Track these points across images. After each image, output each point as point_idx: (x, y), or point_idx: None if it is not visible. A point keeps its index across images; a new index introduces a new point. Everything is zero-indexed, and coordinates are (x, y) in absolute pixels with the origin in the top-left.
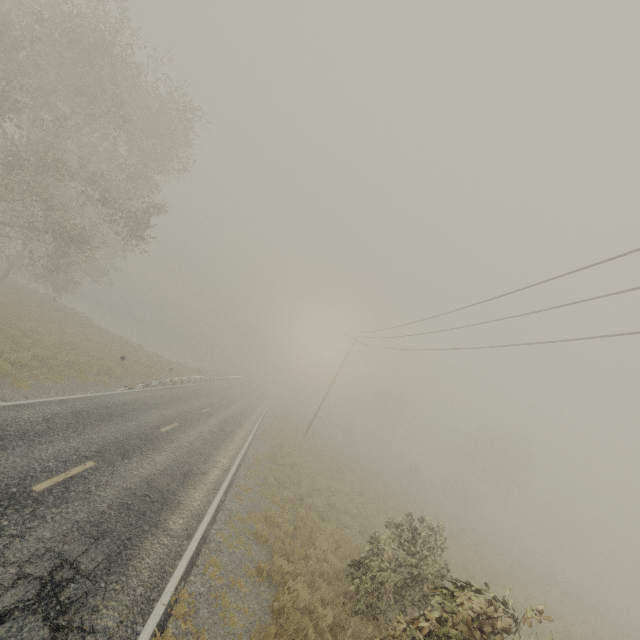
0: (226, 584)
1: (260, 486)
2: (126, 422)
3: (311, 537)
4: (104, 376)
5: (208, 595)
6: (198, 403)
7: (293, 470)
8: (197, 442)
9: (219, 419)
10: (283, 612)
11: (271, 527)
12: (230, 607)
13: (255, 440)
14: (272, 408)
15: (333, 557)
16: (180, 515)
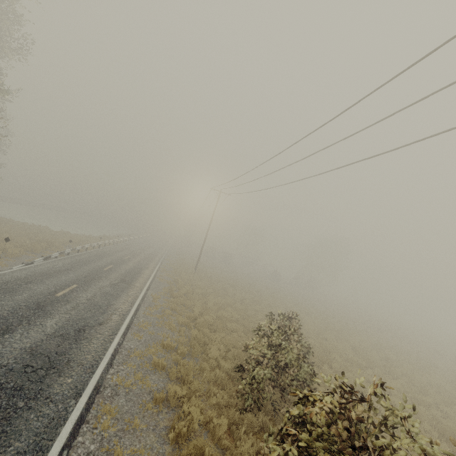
0: (121, 429)
1: (159, 319)
2: (15, 296)
3: (205, 349)
4: (0, 258)
5: (99, 451)
6: (100, 263)
7: (187, 298)
8: (96, 297)
9: (120, 272)
10: (180, 437)
11: (169, 352)
12: (124, 454)
13: (154, 282)
14: (169, 254)
15: (224, 362)
16: (69, 374)
